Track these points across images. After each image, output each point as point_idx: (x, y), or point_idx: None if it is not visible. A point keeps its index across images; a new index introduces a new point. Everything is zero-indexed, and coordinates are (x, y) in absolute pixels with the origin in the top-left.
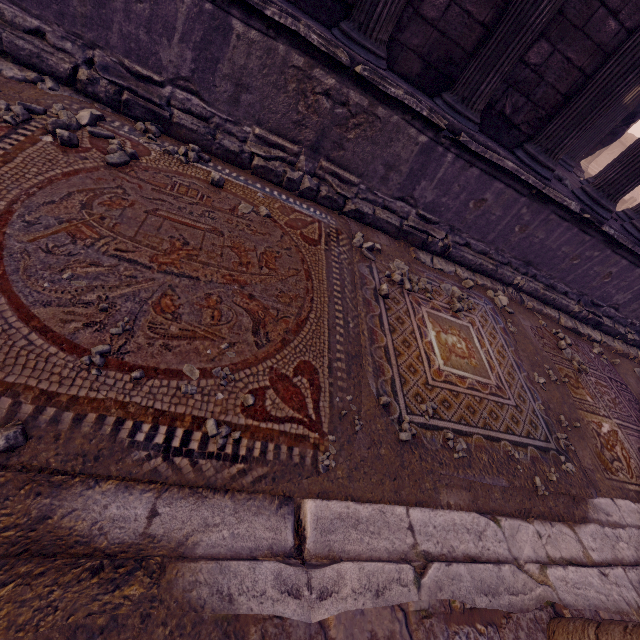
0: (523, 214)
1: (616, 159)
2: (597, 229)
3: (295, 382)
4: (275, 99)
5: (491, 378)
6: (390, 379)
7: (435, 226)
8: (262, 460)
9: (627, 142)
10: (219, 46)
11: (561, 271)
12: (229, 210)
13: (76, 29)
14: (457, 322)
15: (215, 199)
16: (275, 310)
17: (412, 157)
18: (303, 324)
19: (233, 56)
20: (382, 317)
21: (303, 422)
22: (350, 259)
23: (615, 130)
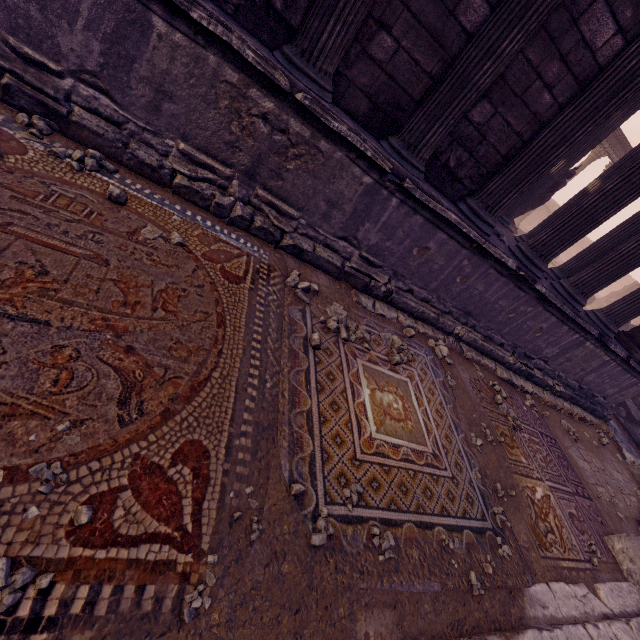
0: (464, 266)
1: (545, 221)
2: (531, 287)
3: (171, 475)
4: (204, 114)
5: (427, 444)
6: (309, 456)
7: (378, 270)
8: (85, 619)
9: (550, 206)
10: (136, 43)
11: (498, 323)
12: (126, 233)
13: None
14: (395, 377)
15: (109, 218)
16: (162, 368)
17: (356, 197)
18: (200, 387)
19: (153, 57)
20: (309, 373)
21: (171, 539)
22: (280, 301)
23: (543, 195)
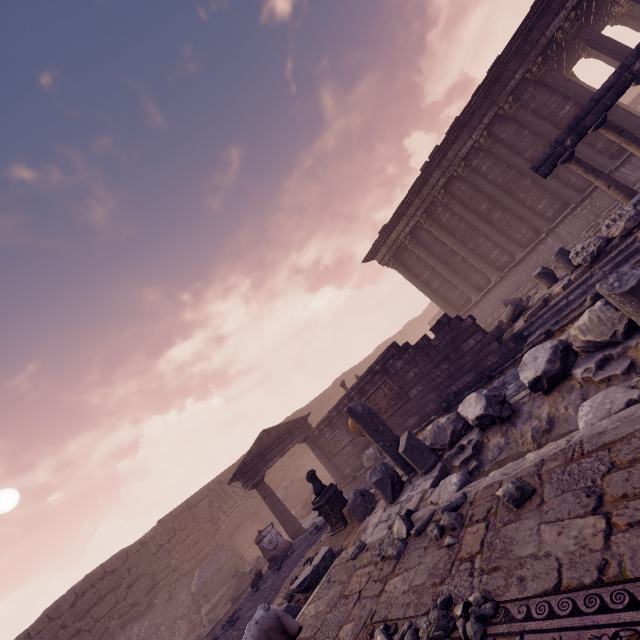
0: None
1: None
2: None
3: None
4: (577, 225)
5: None
6: None
7: None
8: None
9: None
10: (559, 236)
11: None
12: None
13: (544, 265)
14: None
15: None
16: None
17: None
18: None
19: (563, 233)
20: None
21: None
22: None
23: None
